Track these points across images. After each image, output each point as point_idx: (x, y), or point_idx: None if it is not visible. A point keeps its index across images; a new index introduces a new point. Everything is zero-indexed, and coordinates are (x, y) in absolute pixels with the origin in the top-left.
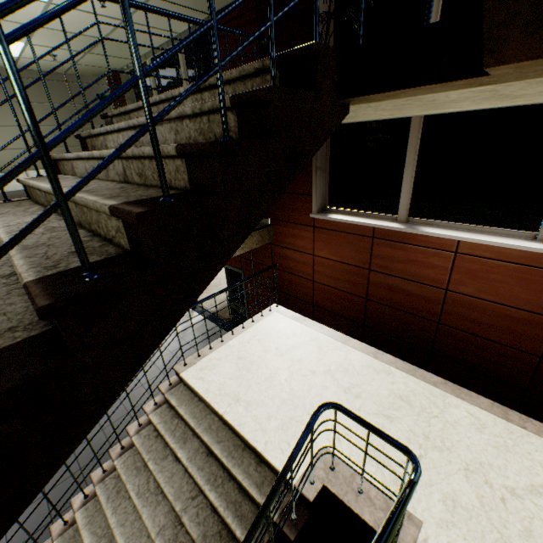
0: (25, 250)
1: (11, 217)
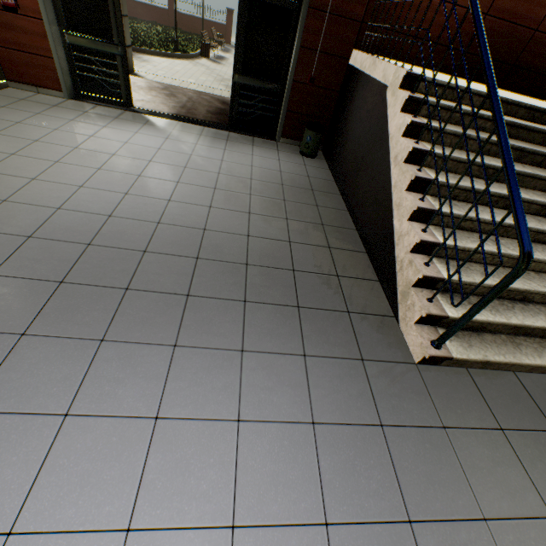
0: None
1: None
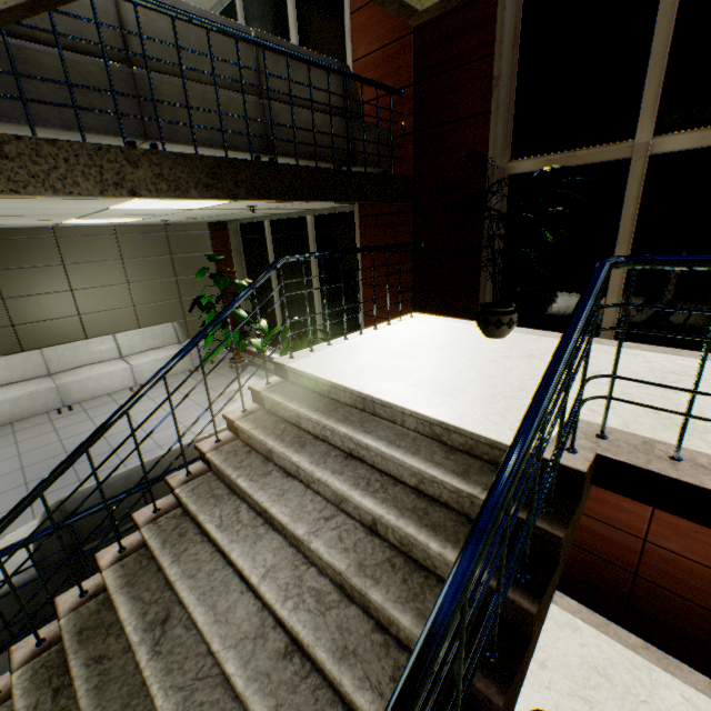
0: (341, 666)
1: (242, 544)
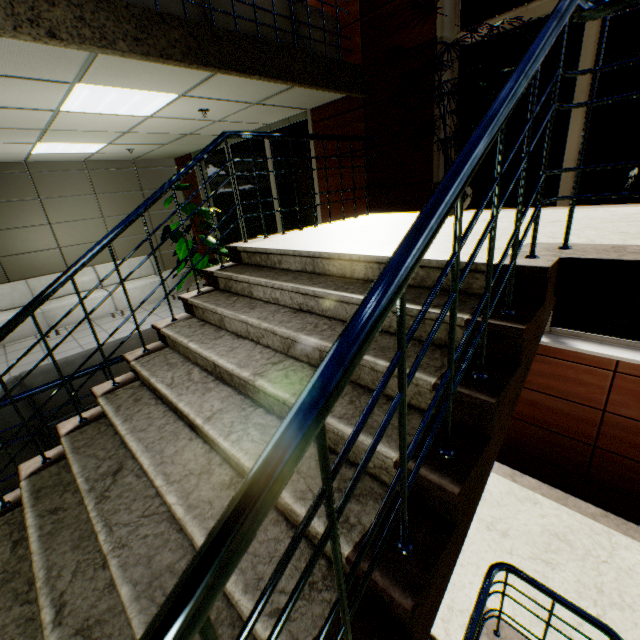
0: None
1: (191, 396)
